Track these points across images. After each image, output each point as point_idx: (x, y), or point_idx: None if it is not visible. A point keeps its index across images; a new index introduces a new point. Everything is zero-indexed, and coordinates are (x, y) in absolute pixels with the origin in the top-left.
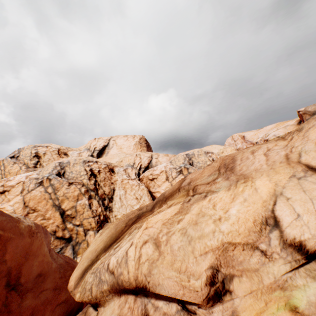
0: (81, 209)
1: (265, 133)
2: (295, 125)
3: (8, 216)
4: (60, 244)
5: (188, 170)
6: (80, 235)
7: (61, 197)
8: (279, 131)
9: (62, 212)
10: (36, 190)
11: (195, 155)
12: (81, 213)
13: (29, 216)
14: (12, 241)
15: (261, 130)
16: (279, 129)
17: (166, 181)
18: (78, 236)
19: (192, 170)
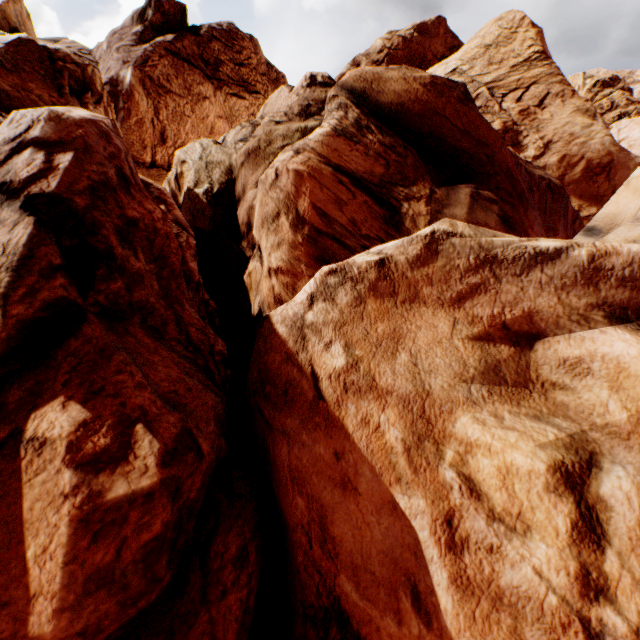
0: None
1: None
2: None
3: (624, 155)
4: None
5: None
6: None
7: None
8: None
9: None
10: None
11: None
12: None
13: None
14: (619, 170)
15: None
16: None
17: None
18: None
19: None
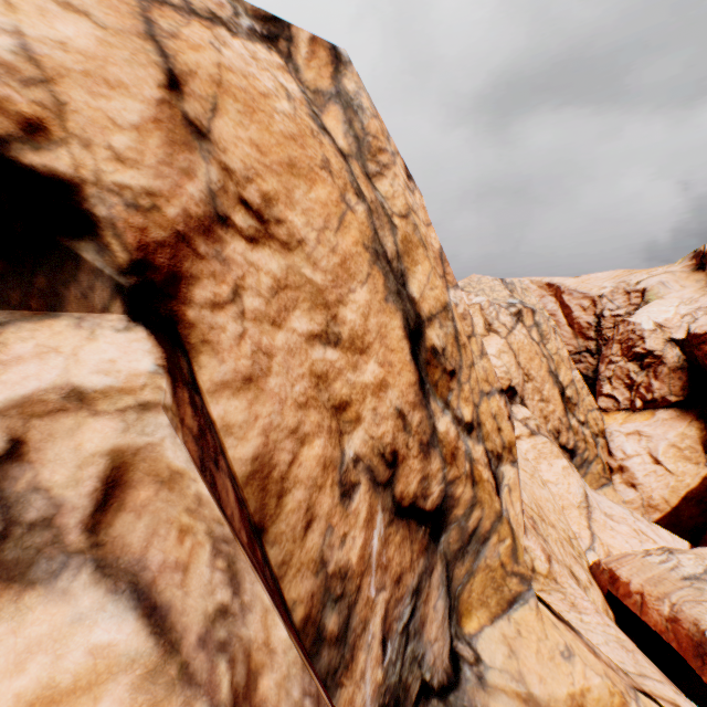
0: (463, 335)
1: (610, 281)
2: (687, 272)
3: None
4: (410, 560)
5: (535, 315)
6: (484, 490)
7: (400, 220)
8: (666, 277)
9: (412, 323)
10: (247, 48)
11: (517, 288)
12: (470, 357)
13: (223, 250)
14: None
15: (589, 277)
16: (659, 274)
17: (492, 335)
18: (479, 493)
19: (541, 318)
